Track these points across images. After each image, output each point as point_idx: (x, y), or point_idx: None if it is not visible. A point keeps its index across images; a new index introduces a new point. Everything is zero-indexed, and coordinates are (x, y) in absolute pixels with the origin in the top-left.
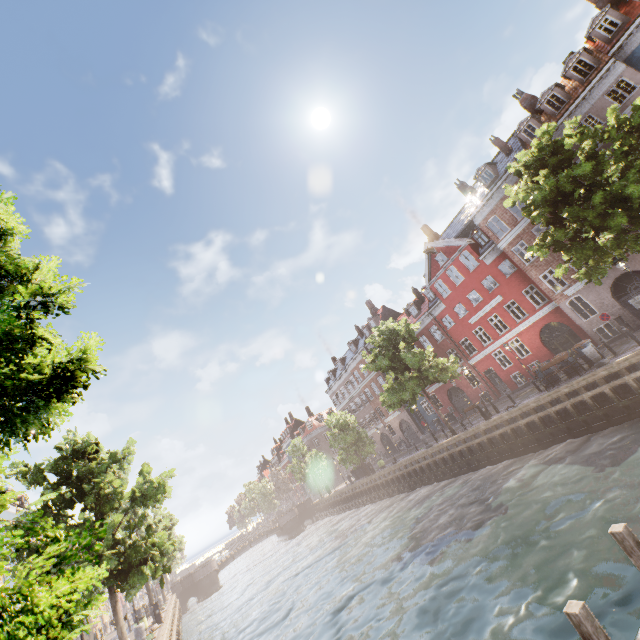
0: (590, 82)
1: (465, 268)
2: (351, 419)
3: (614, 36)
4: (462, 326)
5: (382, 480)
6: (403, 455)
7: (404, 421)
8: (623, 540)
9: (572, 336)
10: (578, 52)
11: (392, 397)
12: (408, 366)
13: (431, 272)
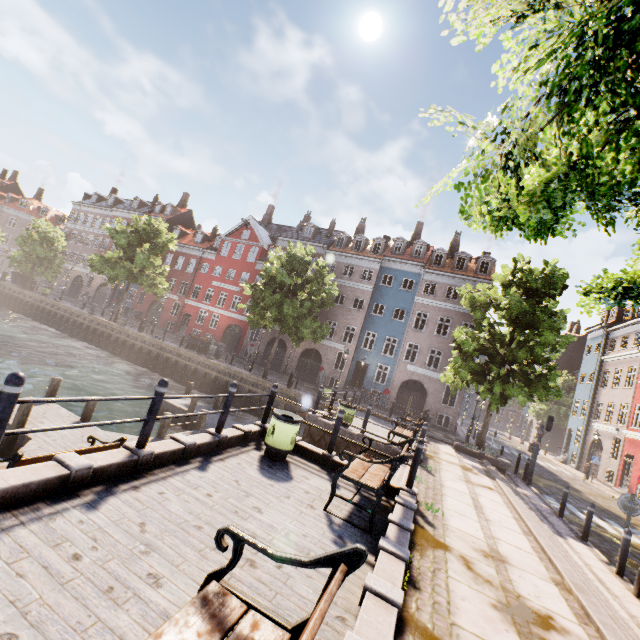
0: (368, 257)
1: (247, 256)
2: (61, 243)
3: (394, 254)
4: (208, 279)
5: (31, 300)
6: (74, 303)
7: (107, 287)
8: (54, 382)
9: (238, 341)
10: (384, 240)
11: (100, 264)
12: (135, 260)
13: (234, 233)
